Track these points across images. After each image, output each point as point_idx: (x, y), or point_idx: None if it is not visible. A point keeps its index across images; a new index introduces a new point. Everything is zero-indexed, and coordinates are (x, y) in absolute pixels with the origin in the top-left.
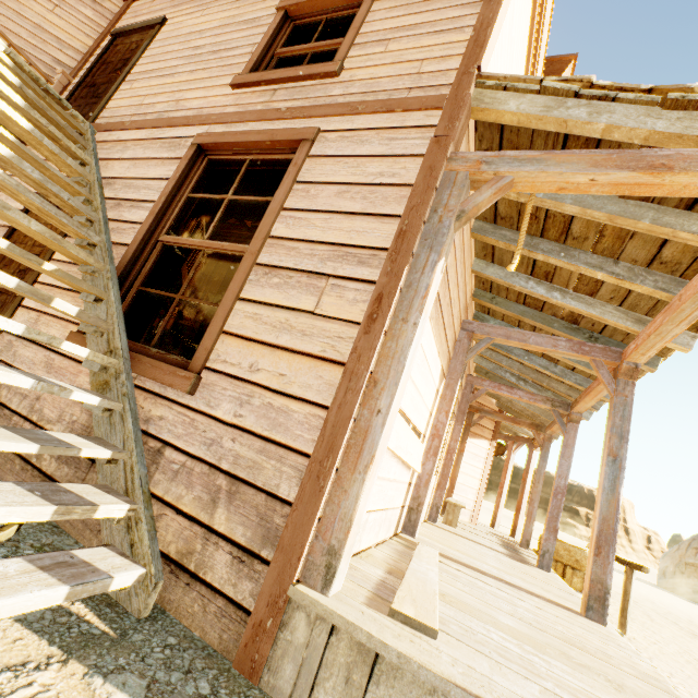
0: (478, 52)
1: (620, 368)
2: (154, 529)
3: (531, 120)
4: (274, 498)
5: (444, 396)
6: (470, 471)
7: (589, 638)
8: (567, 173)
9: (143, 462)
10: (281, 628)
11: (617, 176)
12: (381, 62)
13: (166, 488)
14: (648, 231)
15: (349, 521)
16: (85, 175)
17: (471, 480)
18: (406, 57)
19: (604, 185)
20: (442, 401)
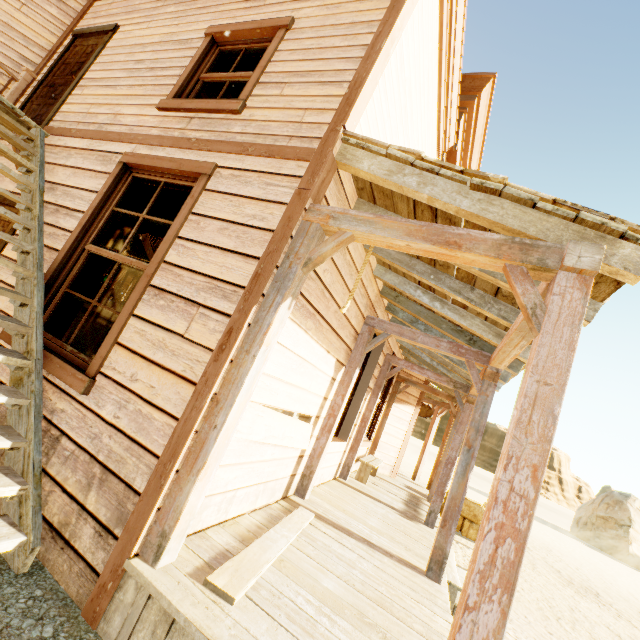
0: (347, 111)
1: (486, 371)
2: (39, 505)
3: (379, 180)
4: (130, 489)
5: (343, 381)
6: (394, 432)
7: (405, 598)
8: (389, 238)
9: (39, 450)
10: (118, 590)
11: (424, 246)
12: (275, 105)
13: (58, 469)
14: (480, 275)
15: (179, 513)
16: (28, 184)
17: (394, 440)
18: (294, 104)
19: (418, 250)
20: (340, 386)
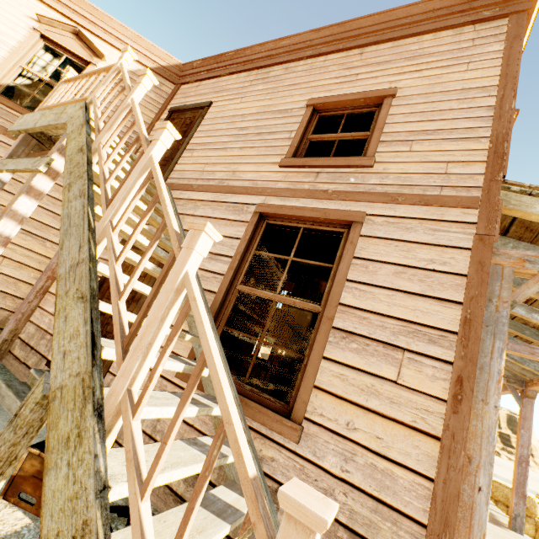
0: (500, 163)
1: None
2: None
3: None
4: None
5: None
6: None
7: None
8: None
9: (274, 509)
10: None
11: None
12: (408, 160)
13: None
14: None
15: None
16: None
17: None
18: (431, 158)
19: None
20: None
